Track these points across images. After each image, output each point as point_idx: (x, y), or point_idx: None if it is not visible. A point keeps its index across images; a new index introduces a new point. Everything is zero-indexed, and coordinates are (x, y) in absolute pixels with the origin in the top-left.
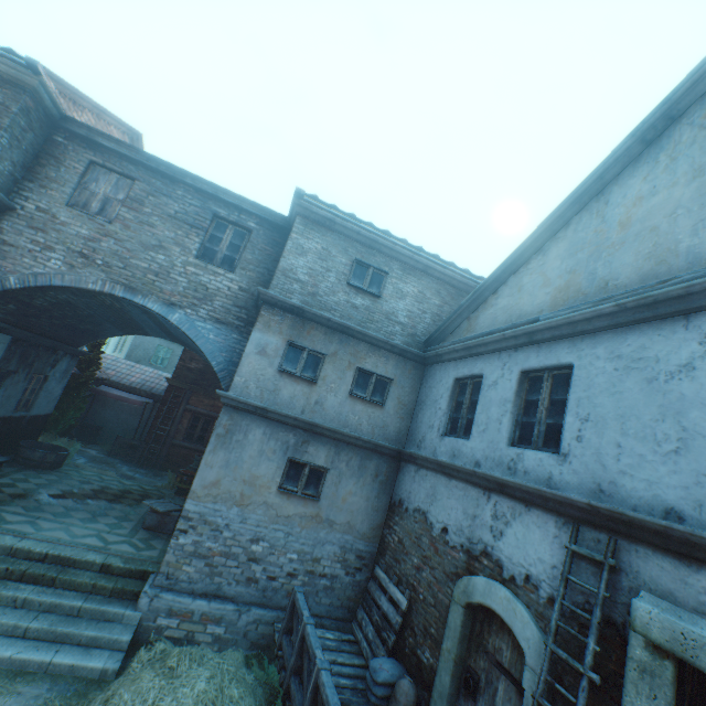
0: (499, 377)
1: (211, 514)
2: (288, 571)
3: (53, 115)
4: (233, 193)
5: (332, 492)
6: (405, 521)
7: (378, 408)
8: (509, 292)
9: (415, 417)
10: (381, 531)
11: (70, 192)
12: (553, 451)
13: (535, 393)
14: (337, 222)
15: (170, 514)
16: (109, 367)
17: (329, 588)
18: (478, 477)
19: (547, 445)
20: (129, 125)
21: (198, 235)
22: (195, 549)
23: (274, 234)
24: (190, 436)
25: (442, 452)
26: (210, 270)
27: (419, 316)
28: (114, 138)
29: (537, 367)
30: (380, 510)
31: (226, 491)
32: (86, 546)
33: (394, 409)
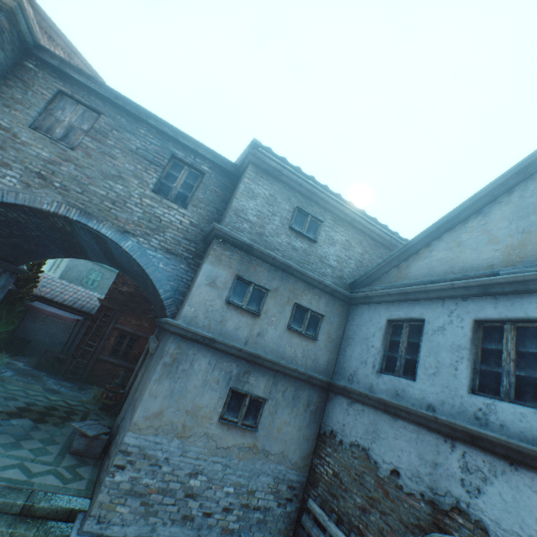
0: (446, 323)
1: (151, 447)
2: (224, 506)
3: (27, 41)
4: (191, 138)
5: (269, 422)
6: (340, 454)
7: (311, 342)
8: (445, 246)
9: (342, 351)
10: (310, 460)
11: (34, 115)
12: (534, 406)
13: (493, 342)
14: (284, 173)
15: (99, 437)
16: (44, 285)
17: (261, 521)
18: (438, 423)
19: (522, 398)
20: (96, 71)
21: (155, 171)
22: (131, 487)
23: (224, 178)
24: (115, 352)
25: (382, 390)
26: (164, 204)
27: (346, 261)
28: (85, 73)
29: (496, 318)
30: (309, 439)
31: (168, 422)
32: (6, 482)
33: (324, 343)
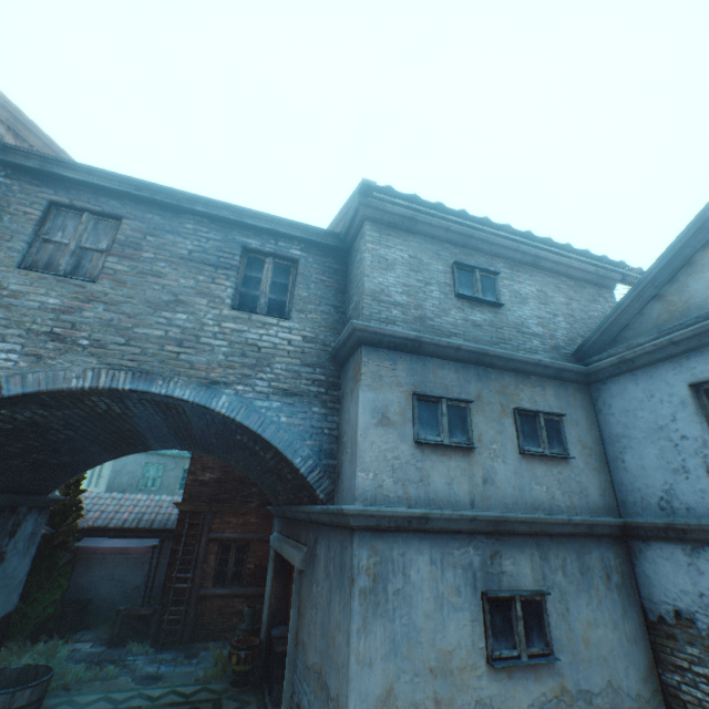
0: None
1: None
2: None
3: None
4: (263, 214)
5: (564, 634)
6: None
7: (563, 464)
8: None
9: (616, 463)
10: (656, 678)
11: (20, 247)
12: None
13: None
14: (418, 219)
15: None
16: (89, 509)
17: None
18: None
19: None
20: None
21: (227, 277)
22: None
23: (326, 259)
24: (221, 576)
25: None
26: (255, 322)
27: (551, 320)
28: (82, 165)
29: None
30: (637, 638)
31: (409, 706)
32: None
33: (581, 459)
